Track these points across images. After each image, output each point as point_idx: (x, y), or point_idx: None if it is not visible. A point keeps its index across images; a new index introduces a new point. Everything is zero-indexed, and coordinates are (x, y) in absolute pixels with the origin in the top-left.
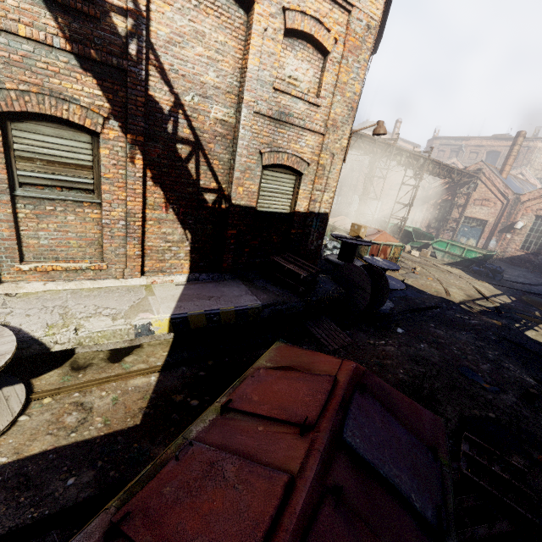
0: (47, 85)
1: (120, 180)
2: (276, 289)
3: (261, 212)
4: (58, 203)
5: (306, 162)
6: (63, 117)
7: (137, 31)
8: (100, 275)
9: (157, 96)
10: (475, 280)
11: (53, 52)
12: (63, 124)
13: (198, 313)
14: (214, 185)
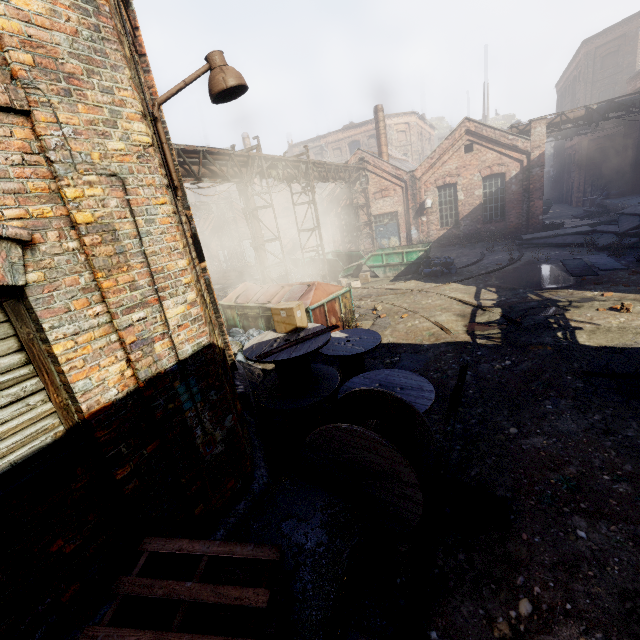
0: None
1: None
2: None
3: None
4: None
5: None
6: None
7: None
8: None
9: None
10: (441, 287)
11: None
12: None
13: None
14: None
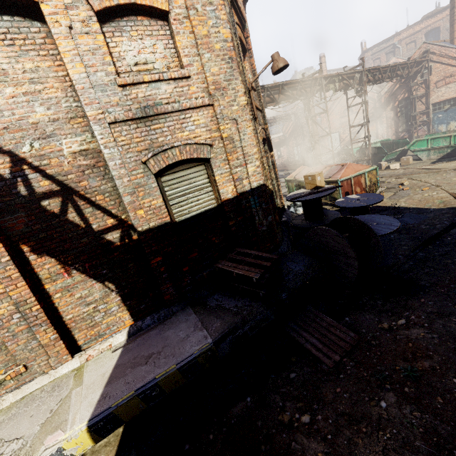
0: None
1: None
2: (233, 302)
3: (182, 221)
4: None
5: (205, 144)
6: None
7: None
8: (24, 379)
9: None
10: None
11: None
12: None
13: (127, 399)
14: (112, 222)
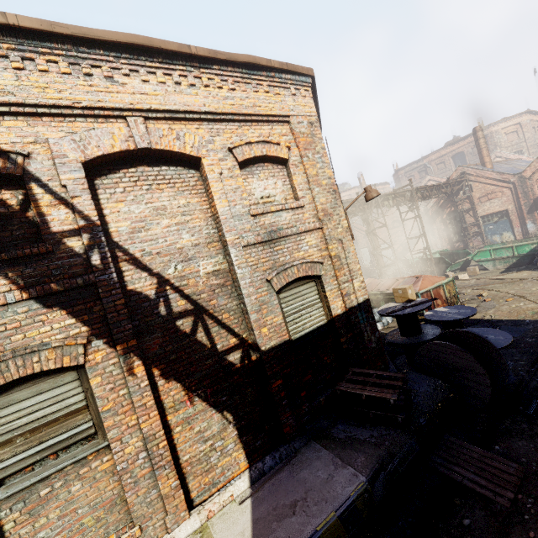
0: (10, 346)
1: (124, 403)
2: (366, 432)
3: (297, 339)
4: (55, 477)
5: (317, 262)
6: (35, 371)
7: (95, 241)
8: None
9: (137, 286)
10: None
11: (9, 308)
12: (39, 376)
13: None
14: (234, 341)
